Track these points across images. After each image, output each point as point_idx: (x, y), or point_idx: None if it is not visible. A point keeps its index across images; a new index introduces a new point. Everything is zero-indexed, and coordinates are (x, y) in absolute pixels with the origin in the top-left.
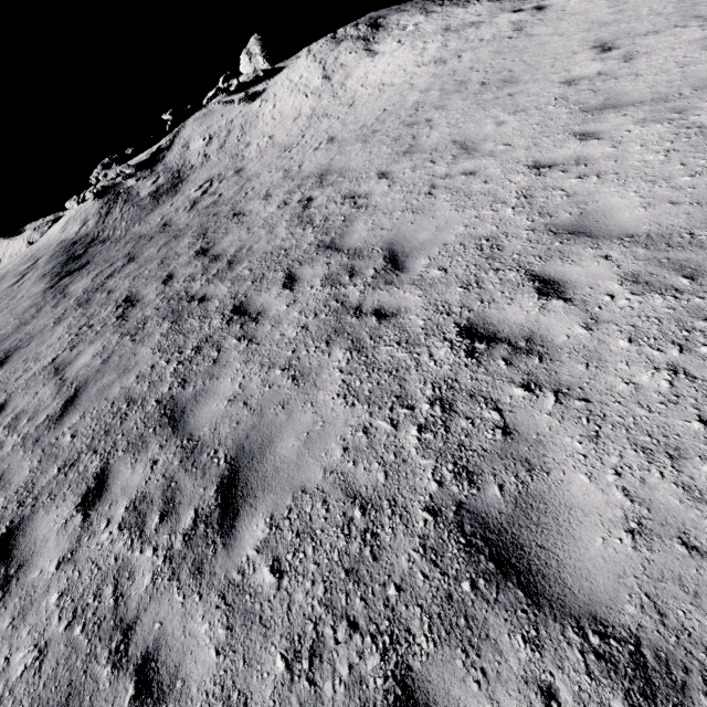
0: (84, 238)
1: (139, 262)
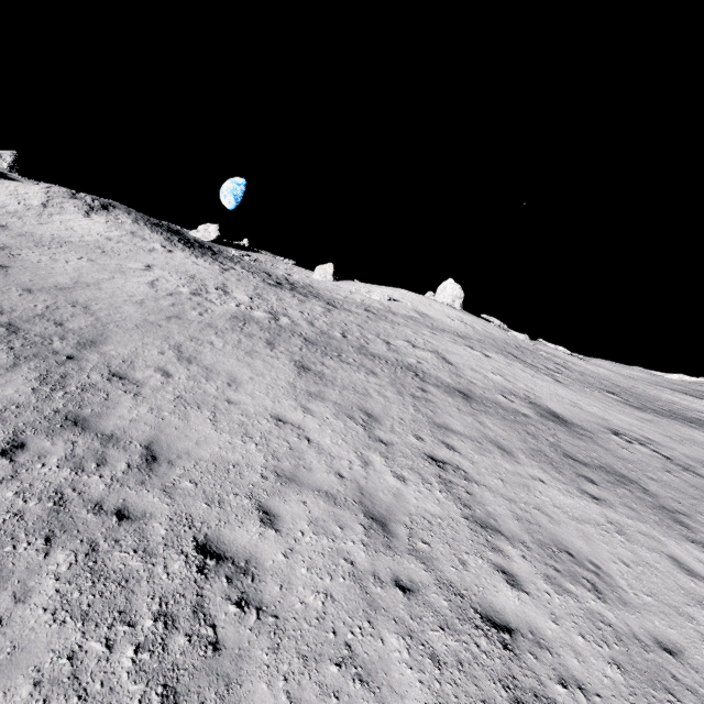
0: None
1: None
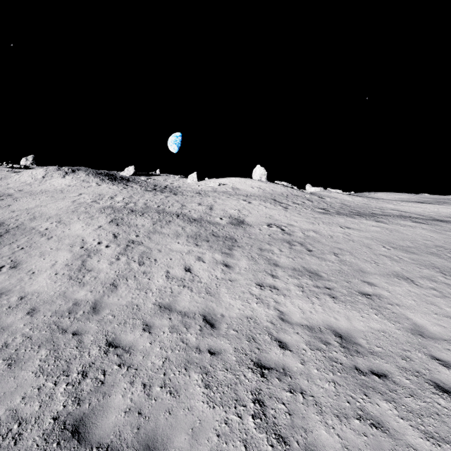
0: None
1: None
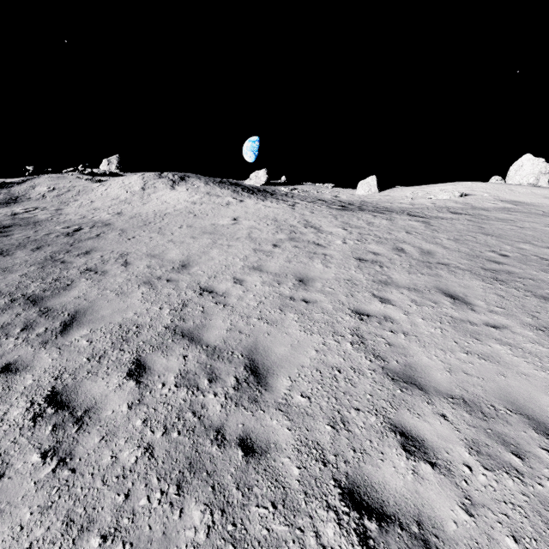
0: None
1: None
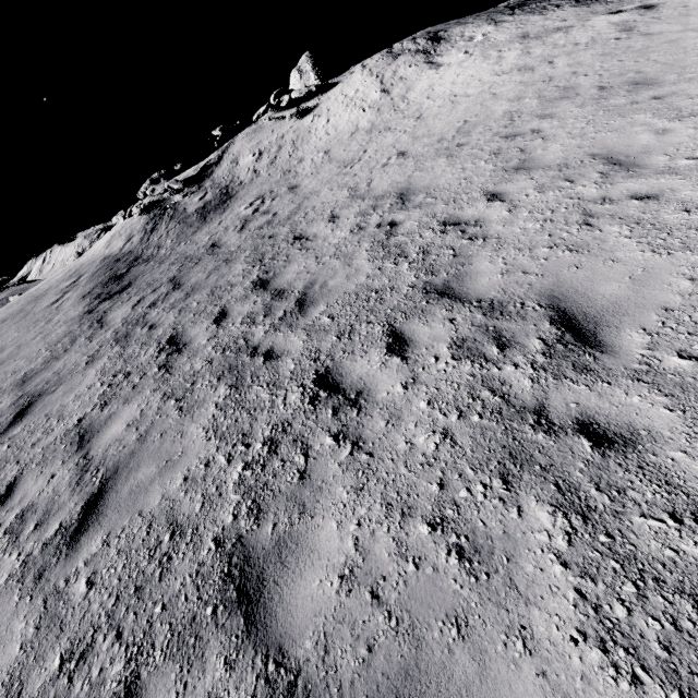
0: (128, 255)
1: (186, 290)
